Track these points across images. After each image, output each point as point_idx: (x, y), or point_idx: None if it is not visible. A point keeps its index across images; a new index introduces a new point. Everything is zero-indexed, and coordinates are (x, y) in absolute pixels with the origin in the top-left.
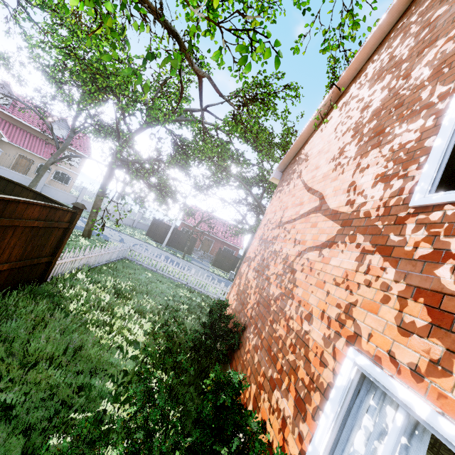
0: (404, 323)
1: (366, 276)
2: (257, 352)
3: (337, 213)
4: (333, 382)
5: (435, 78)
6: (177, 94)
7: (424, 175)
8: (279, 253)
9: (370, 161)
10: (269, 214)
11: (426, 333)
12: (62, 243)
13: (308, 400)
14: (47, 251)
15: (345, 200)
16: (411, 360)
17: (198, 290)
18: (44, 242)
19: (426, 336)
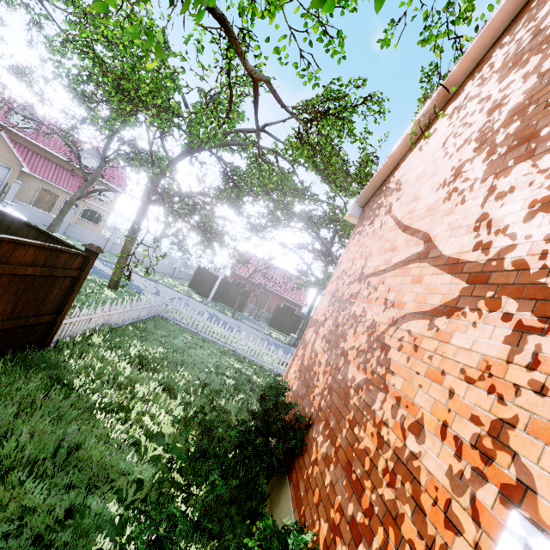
0: None
1: (532, 373)
2: (328, 468)
3: (458, 263)
4: None
5: None
6: (225, 102)
7: None
8: (361, 318)
9: (516, 180)
10: (344, 263)
11: None
12: (70, 297)
13: None
14: (48, 307)
15: (471, 243)
16: None
17: (250, 359)
18: (44, 296)
19: None
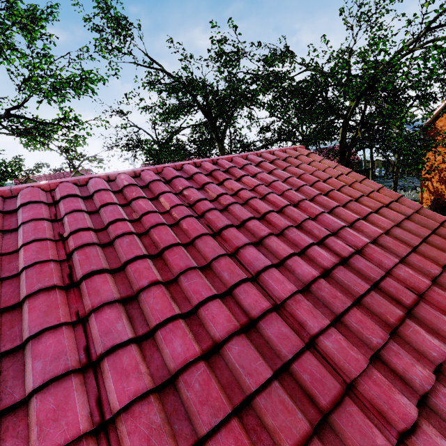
0: None
1: None
2: None
3: None
4: None
5: None
6: None
7: None
8: None
9: None
10: (427, 156)
11: None
12: None
13: None
14: None
15: None
16: None
17: None
18: None
19: None
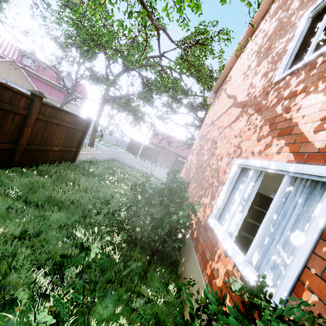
0: (259, 137)
1: (249, 126)
2: (194, 190)
3: (241, 103)
4: (228, 178)
5: (300, 7)
6: (143, 43)
7: (281, 65)
8: (210, 138)
9: (261, 67)
10: (206, 121)
11: (267, 136)
12: (82, 140)
13: (217, 191)
14: (75, 144)
15: (246, 94)
16: (259, 149)
17: (162, 179)
18: (73, 138)
19: (266, 137)
